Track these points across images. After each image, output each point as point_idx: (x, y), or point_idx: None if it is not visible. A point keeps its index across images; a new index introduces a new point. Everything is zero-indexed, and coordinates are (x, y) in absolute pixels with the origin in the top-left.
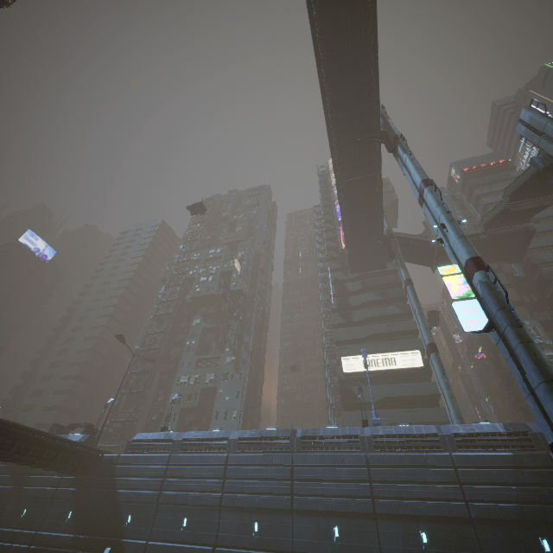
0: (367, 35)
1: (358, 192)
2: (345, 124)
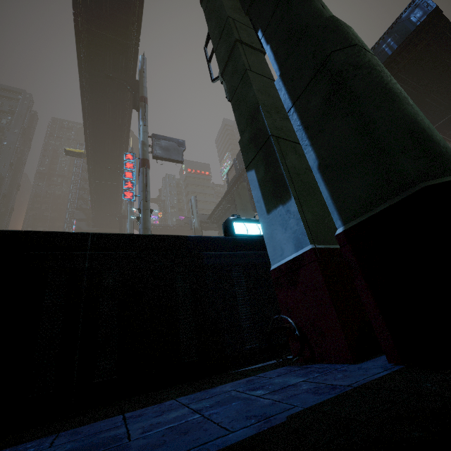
0: (123, 123)
1: (105, 189)
2: (100, 155)
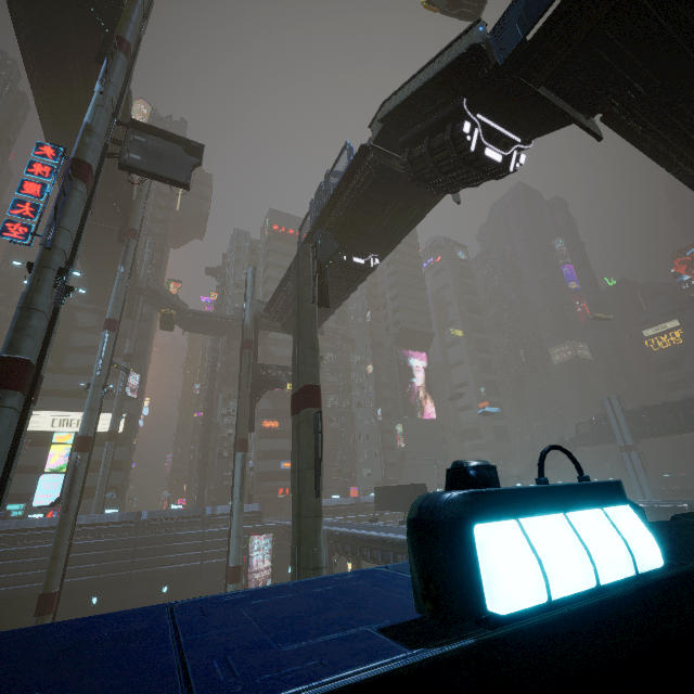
0: None
1: (99, 236)
2: None
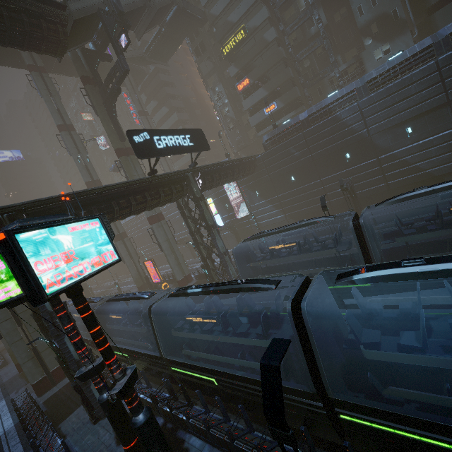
0: None
1: (67, 69)
2: (1, 60)
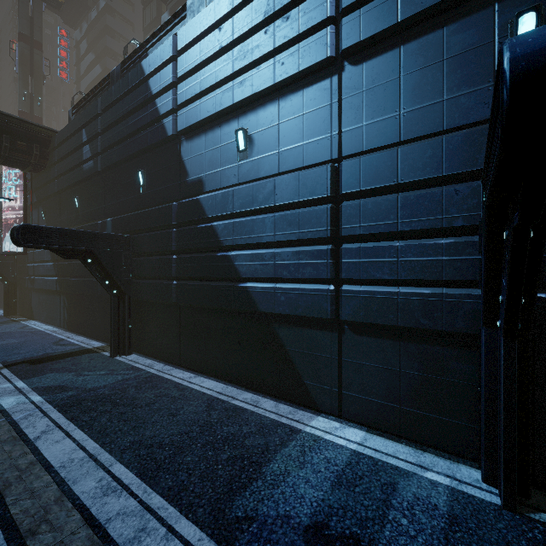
0: None
1: None
2: None
